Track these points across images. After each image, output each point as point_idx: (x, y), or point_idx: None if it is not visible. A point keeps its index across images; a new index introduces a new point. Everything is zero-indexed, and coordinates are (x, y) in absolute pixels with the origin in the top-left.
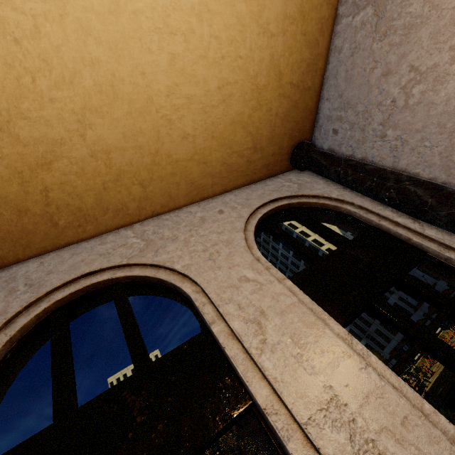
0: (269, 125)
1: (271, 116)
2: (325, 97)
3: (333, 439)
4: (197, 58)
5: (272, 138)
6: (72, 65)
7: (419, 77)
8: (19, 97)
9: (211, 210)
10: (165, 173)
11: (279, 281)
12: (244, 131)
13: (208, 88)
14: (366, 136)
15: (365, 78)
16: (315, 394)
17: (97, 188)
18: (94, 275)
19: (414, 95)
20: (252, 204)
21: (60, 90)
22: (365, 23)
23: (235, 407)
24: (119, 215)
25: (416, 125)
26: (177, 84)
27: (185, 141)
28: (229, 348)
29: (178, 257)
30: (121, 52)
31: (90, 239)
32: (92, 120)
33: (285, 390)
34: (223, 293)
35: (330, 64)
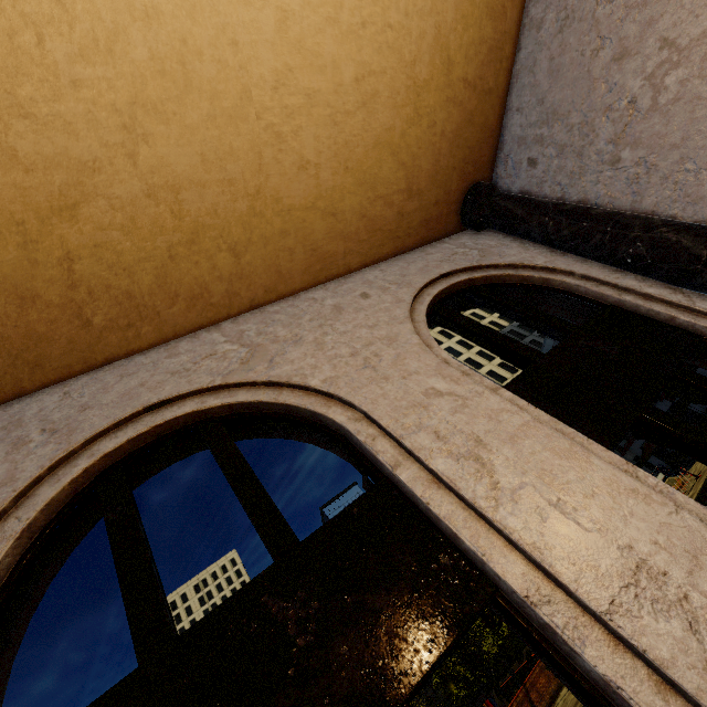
0: (432, 152)
1: (435, 137)
2: (515, 107)
3: (663, 633)
4: (324, 22)
5: (435, 174)
6: (111, 17)
7: (676, 56)
8: (14, 73)
9: (348, 294)
10: (271, 230)
11: (491, 392)
12: (395, 161)
13: (340, 79)
14: (585, 165)
15: (584, 68)
16: (608, 563)
17: (159, 255)
18: (168, 407)
19: (667, 88)
20: (414, 282)
21: (89, 65)
22: None
23: (469, 600)
24: (197, 307)
25: (672, 137)
26: (290, 69)
27: (304, 175)
28: (437, 504)
29: (310, 367)
30: None
31: (148, 350)
32: (147, 127)
33: (556, 561)
34: (404, 418)
35: (523, 50)
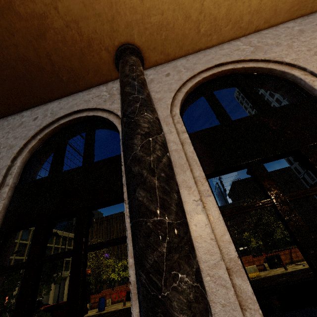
0: None
1: None
2: None
3: None
4: None
5: None
6: None
7: None
8: None
9: (308, 24)
10: None
11: None
12: None
13: None
14: None
15: None
16: None
17: None
18: (222, 66)
19: None
20: None
21: None
22: None
23: None
24: (234, 28)
25: None
26: None
27: None
28: None
29: (285, 54)
30: None
31: (211, 47)
32: None
33: None
34: None
35: None
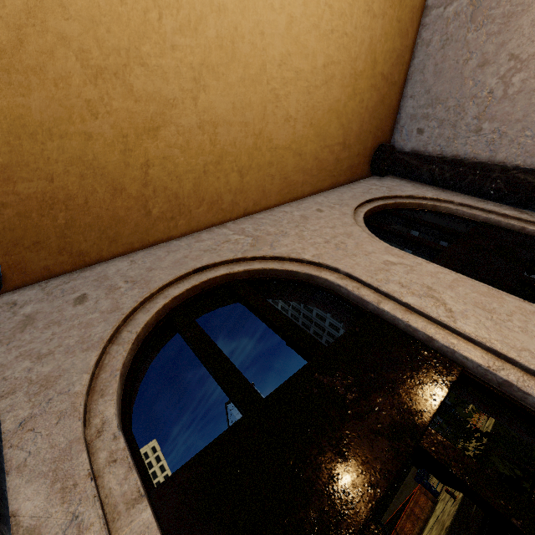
0: (359, 119)
1: (362, 109)
2: (409, 95)
3: None
4: (311, 27)
5: (359, 135)
6: (200, 8)
7: (519, 65)
8: (142, 36)
9: (308, 209)
10: (263, 161)
11: (427, 263)
12: (338, 123)
13: (315, 64)
14: (458, 133)
15: (458, 71)
16: (534, 347)
17: (198, 170)
18: (207, 271)
19: (514, 84)
20: (349, 203)
21: (183, 36)
22: (459, 14)
23: (448, 374)
24: (213, 210)
25: (517, 115)
26: (289, 54)
27: (287, 125)
28: (414, 322)
29: (300, 248)
30: (247, 2)
31: (180, 237)
32: (207, 81)
33: (502, 347)
34: (376, 276)
35: (416, 58)
